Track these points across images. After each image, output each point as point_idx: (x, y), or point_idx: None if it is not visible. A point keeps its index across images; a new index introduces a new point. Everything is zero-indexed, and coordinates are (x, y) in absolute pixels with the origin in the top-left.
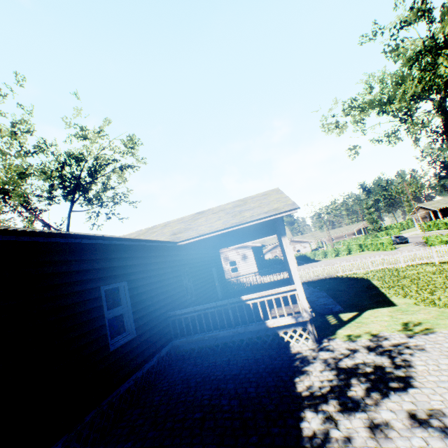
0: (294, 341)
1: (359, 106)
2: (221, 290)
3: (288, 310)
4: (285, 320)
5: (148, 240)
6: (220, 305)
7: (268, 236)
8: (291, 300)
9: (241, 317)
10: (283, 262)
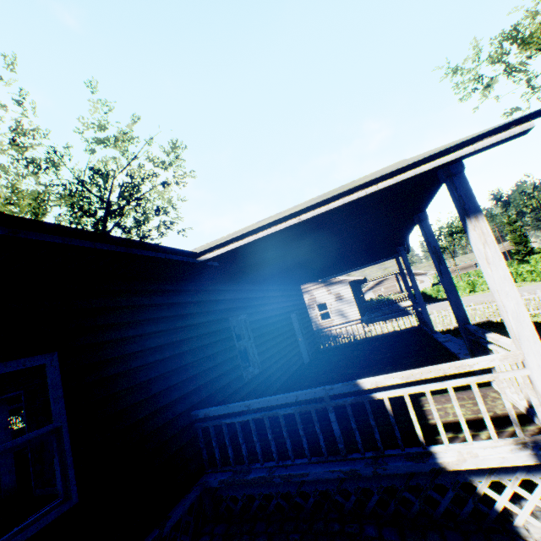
0: (518, 504)
1: (523, 37)
2: (307, 349)
3: (474, 407)
4: (501, 456)
5: (66, 228)
6: (306, 377)
7: (379, 260)
8: (460, 376)
9: (354, 415)
10: (394, 303)
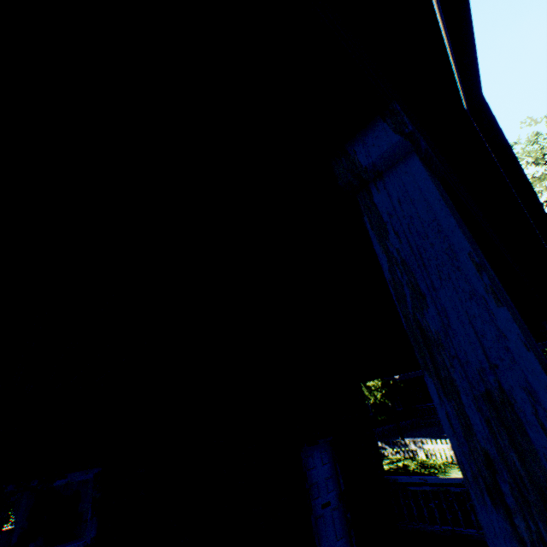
0: None
1: None
2: None
3: None
4: None
5: None
6: None
7: None
8: None
9: None
10: None
